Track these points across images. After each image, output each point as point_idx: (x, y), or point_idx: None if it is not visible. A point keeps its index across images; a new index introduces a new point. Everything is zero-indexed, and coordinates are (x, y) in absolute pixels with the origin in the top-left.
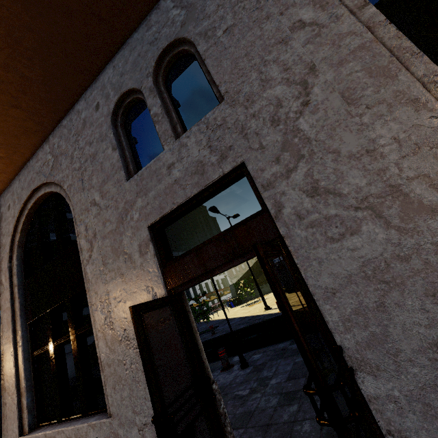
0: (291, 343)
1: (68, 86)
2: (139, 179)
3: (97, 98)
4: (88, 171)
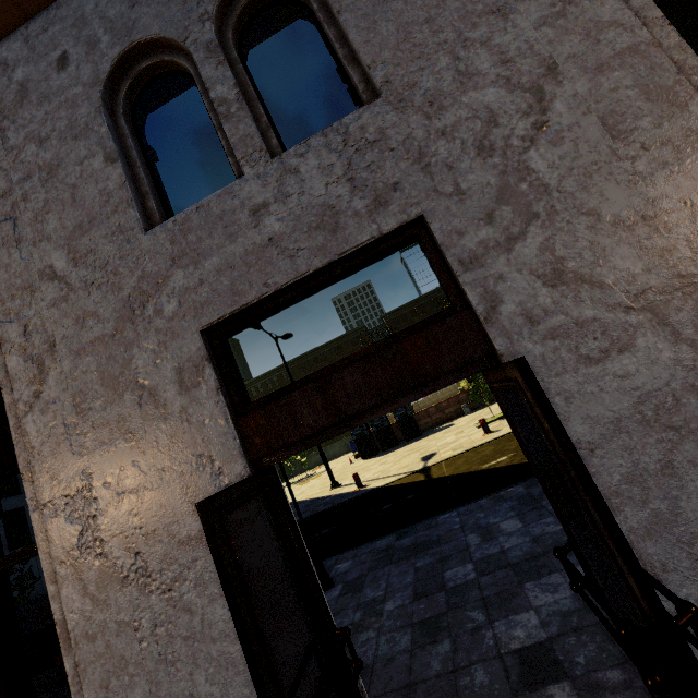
0: (398, 537)
1: None
2: (180, 230)
3: (62, 41)
4: (33, 201)
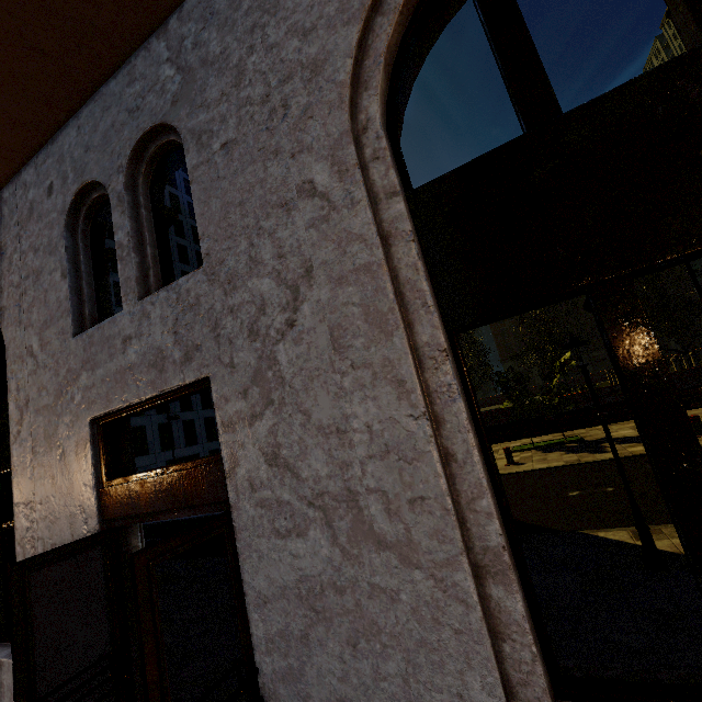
0: None
1: (3, 143)
2: (89, 342)
3: (51, 173)
4: (29, 296)
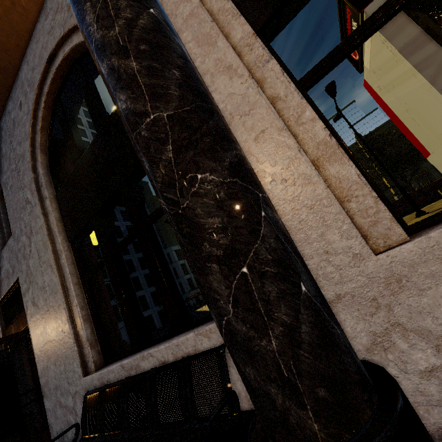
0: None
1: None
2: None
3: None
4: None
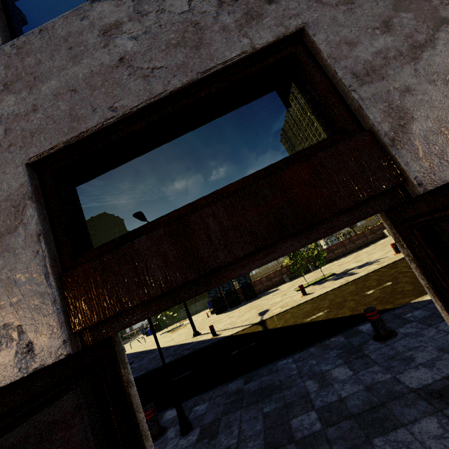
0: (246, 381)
1: None
2: (17, 53)
3: None
4: None
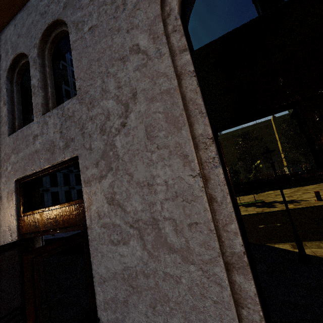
0: None
1: None
2: (16, 138)
3: (0, 50)
4: None
